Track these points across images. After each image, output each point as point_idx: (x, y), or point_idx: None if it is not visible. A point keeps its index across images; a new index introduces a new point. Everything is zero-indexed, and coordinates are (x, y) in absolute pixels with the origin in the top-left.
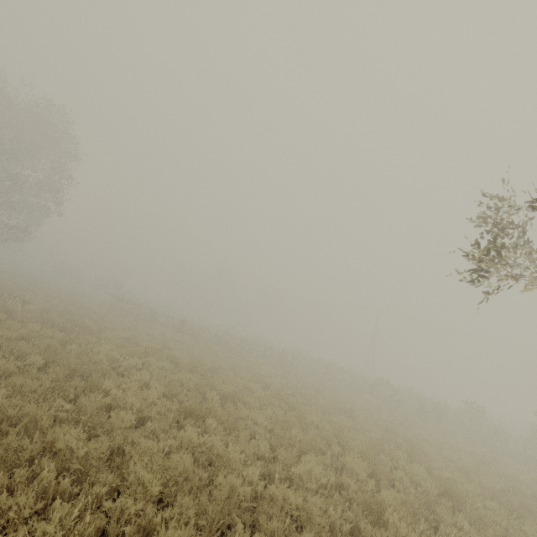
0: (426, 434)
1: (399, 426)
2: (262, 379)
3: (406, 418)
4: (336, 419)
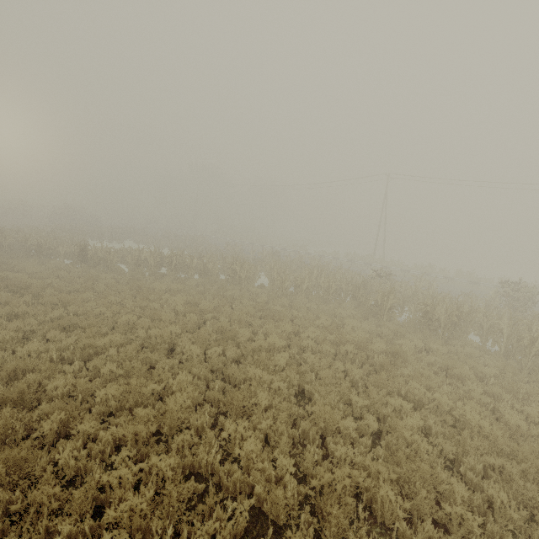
0: (420, 392)
1: (356, 398)
2: (92, 344)
3: (385, 359)
4: (125, 476)
